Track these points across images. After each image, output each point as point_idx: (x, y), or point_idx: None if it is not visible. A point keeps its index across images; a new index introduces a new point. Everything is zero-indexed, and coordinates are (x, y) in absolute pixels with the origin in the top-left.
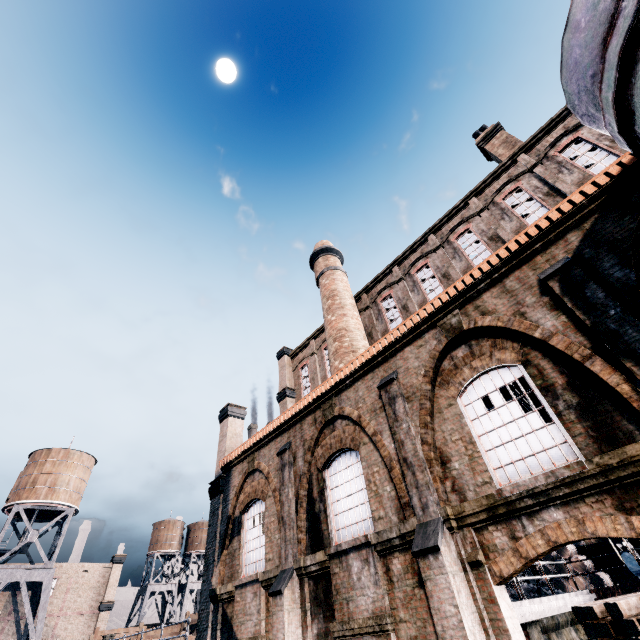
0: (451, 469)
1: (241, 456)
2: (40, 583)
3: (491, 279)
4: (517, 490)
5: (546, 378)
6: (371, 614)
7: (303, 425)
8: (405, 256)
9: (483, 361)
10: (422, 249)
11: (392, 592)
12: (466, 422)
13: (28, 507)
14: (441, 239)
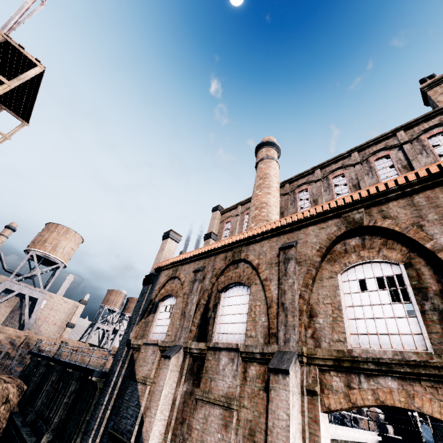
0: (315, 322)
1: (169, 265)
2: (37, 299)
3: (402, 192)
4: (365, 355)
5: (422, 281)
6: (224, 394)
7: (216, 258)
8: (328, 163)
9: (370, 253)
10: (344, 161)
11: (243, 386)
12: (339, 293)
13: (38, 254)
14: (362, 157)
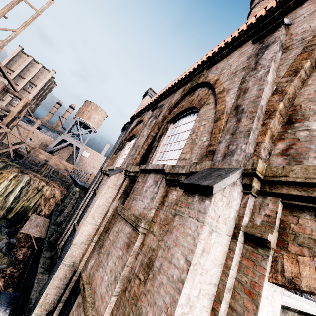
0: (299, 129)
1: (139, 113)
2: None
3: None
4: None
5: None
6: (138, 214)
7: (175, 94)
8: None
9: None
10: None
11: (159, 211)
12: None
13: (80, 120)
14: None
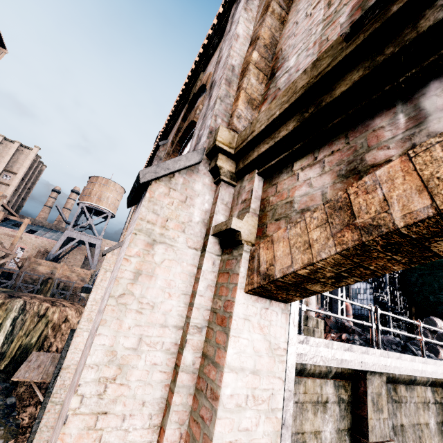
0: (279, 76)
1: (148, 165)
2: None
3: None
4: None
5: None
6: None
7: (178, 121)
8: None
9: None
10: None
11: None
12: None
13: (87, 206)
14: None
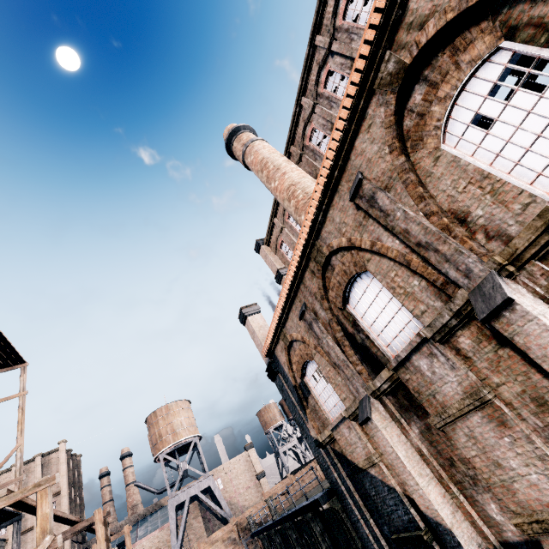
0: (475, 220)
1: (274, 339)
2: (210, 487)
3: None
4: None
5: None
6: (463, 395)
7: (305, 283)
8: (305, 81)
9: (451, 81)
10: (316, 60)
11: (474, 367)
12: (466, 162)
13: (168, 452)
14: (328, 33)
